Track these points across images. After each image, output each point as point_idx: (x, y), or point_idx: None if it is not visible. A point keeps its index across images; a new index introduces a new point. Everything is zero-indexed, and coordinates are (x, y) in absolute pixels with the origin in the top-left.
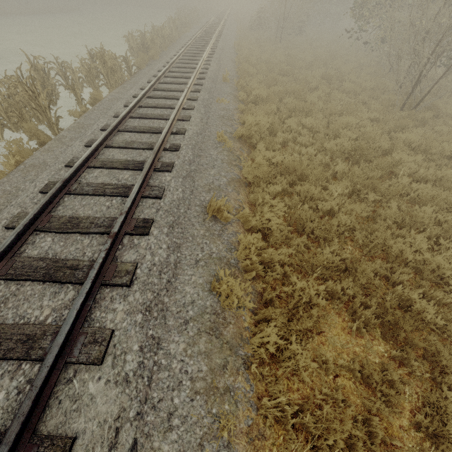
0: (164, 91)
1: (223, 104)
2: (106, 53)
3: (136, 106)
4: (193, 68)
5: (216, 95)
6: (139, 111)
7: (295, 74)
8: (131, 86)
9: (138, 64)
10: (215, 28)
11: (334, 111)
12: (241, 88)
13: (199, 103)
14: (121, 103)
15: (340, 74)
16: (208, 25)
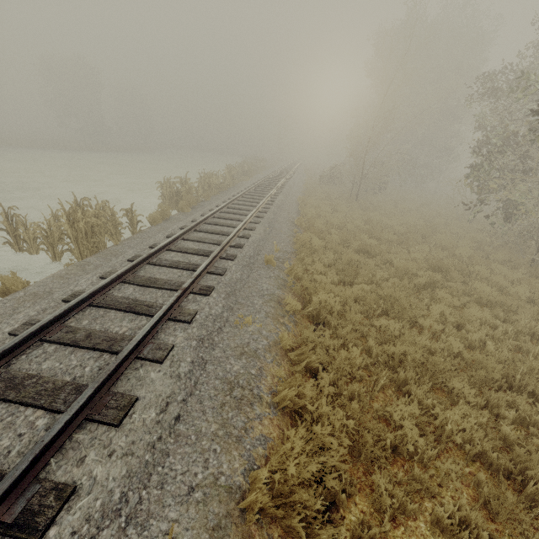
0: (141, 286)
1: (247, 333)
2: (81, 209)
3: (28, 343)
4: (226, 234)
5: (242, 300)
6: (24, 359)
7: (384, 254)
8: (101, 263)
9: (151, 219)
10: (280, 179)
11: (496, 374)
12: (295, 277)
13: (190, 333)
14: (19, 318)
15: (460, 262)
16: (273, 175)
